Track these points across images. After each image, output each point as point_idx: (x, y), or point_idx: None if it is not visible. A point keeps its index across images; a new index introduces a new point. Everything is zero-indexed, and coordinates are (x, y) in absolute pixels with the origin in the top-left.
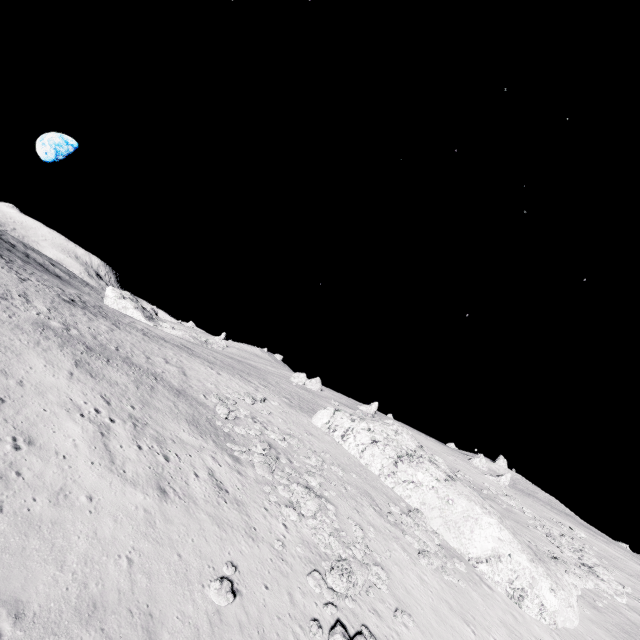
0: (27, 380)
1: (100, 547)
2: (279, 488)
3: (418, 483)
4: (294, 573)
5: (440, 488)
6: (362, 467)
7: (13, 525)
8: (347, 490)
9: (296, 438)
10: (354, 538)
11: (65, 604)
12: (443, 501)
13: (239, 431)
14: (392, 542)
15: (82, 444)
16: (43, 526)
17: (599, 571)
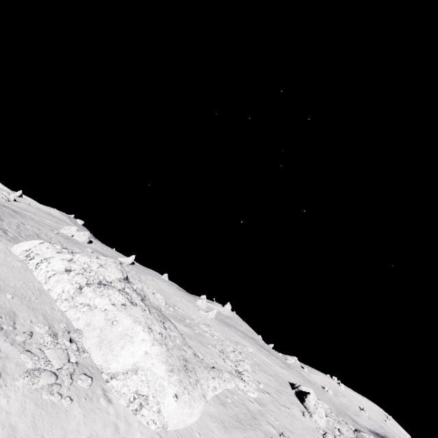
0: None
1: None
2: None
3: (93, 306)
4: None
5: (112, 311)
6: (39, 291)
7: None
8: None
9: None
10: None
11: None
12: (108, 322)
13: None
14: None
15: None
16: None
17: (245, 374)
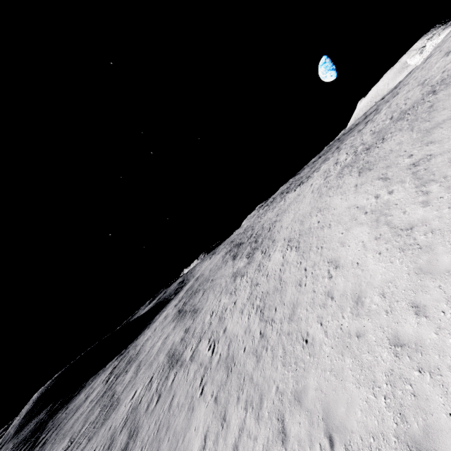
0: (332, 221)
1: (406, 357)
2: None
3: None
4: None
5: None
6: None
7: (334, 346)
8: None
9: None
10: None
11: (384, 442)
12: None
13: None
14: None
15: (369, 241)
16: (352, 342)
17: None
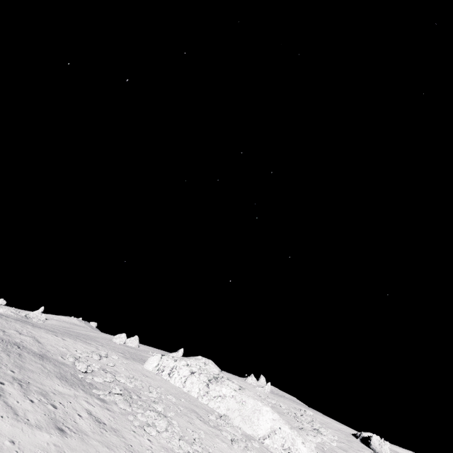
0: None
1: None
2: (138, 415)
3: (223, 396)
4: None
5: (237, 395)
6: (186, 394)
7: None
8: (181, 410)
9: (139, 380)
10: (193, 440)
11: None
12: (240, 404)
13: (98, 380)
14: (215, 438)
15: None
16: None
17: (322, 430)
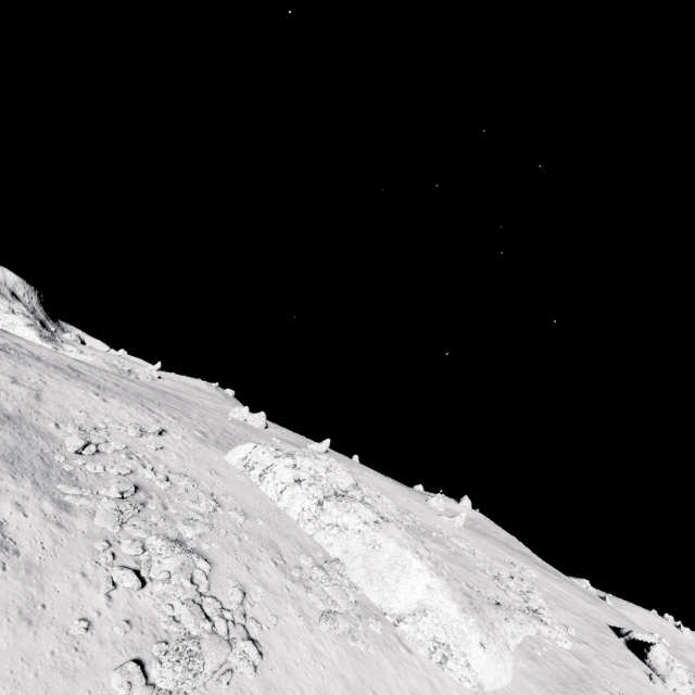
0: None
1: None
2: (124, 543)
3: (343, 527)
4: (90, 669)
5: (367, 532)
6: (278, 512)
7: None
8: (242, 541)
9: (188, 478)
10: (227, 604)
11: None
12: (369, 547)
13: (91, 469)
14: (287, 605)
15: None
16: None
17: (543, 614)
